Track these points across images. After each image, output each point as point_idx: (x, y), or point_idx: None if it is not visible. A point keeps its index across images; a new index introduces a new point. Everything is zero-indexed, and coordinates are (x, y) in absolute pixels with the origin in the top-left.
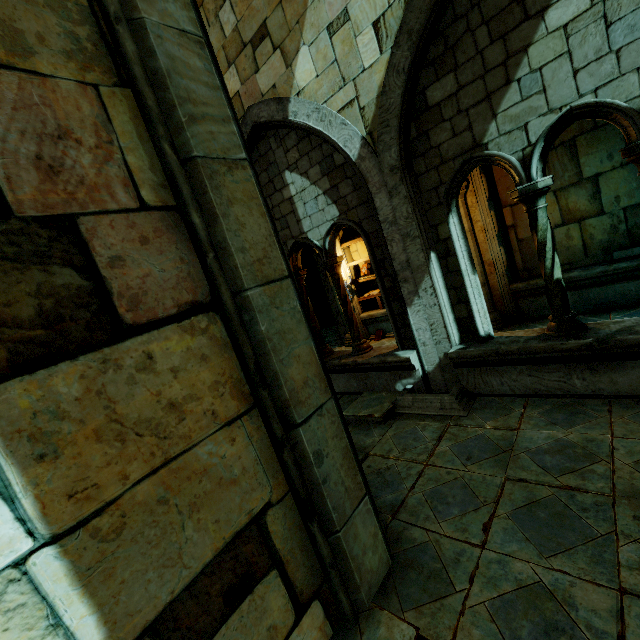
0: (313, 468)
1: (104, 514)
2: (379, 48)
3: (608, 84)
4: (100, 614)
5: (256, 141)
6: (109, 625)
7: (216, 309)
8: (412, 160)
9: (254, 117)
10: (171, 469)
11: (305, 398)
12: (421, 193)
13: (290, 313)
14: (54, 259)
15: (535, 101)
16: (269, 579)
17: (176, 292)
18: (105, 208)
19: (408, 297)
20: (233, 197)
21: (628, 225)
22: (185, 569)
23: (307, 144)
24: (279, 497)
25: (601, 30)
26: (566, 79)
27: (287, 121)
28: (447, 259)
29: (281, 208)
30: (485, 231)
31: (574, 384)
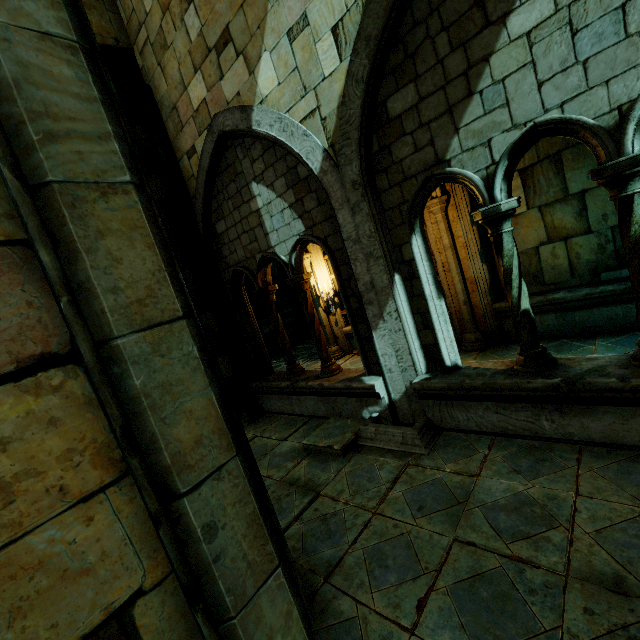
0: (201, 545)
1: None
2: (338, 55)
3: (575, 98)
4: None
5: (223, 150)
6: None
7: (79, 360)
8: (375, 175)
9: (220, 125)
10: None
11: (196, 461)
12: (384, 210)
13: (182, 360)
14: None
15: (498, 115)
16: None
17: (16, 344)
18: None
19: (373, 320)
20: (106, 228)
21: (616, 245)
22: None
23: (272, 155)
24: (156, 581)
25: (566, 38)
26: (530, 92)
27: (251, 130)
28: (412, 282)
29: (249, 220)
30: (467, 247)
31: (543, 426)
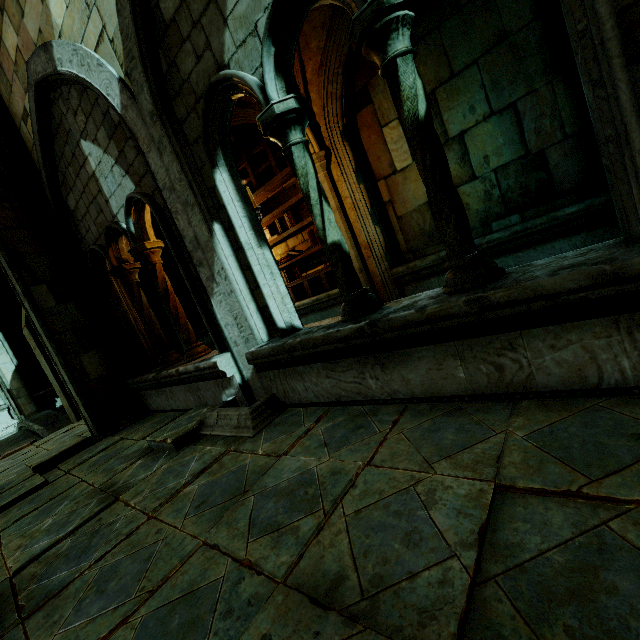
0: None
1: None
2: None
3: None
4: None
5: (49, 107)
6: None
7: None
8: (172, 102)
9: (34, 74)
10: None
11: None
12: (191, 146)
13: None
14: None
15: None
16: None
17: None
18: None
19: (208, 285)
20: None
21: (501, 189)
22: None
23: (87, 101)
24: None
25: None
26: None
27: (56, 72)
28: (233, 231)
29: (90, 188)
30: (355, 208)
31: (370, 385)
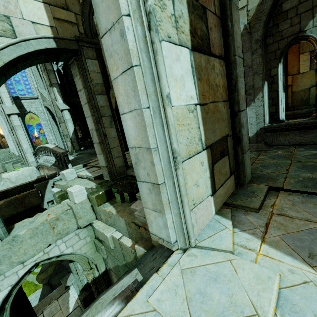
0: (241, 128)
1: (206, 106)
2: None
3: None
4: (204, 133)
5: None
6: (205, 137)
7: (224, 61)
8: (267, 37)
9: None
10: (215, 105)
11: (242, 104)
12: (267, 53)
13: (242, 72)
14: (202, 20)
15: None
16: (227, 157)
17: (219, 48)
18: (210, 9)
19: (249, 102)
20: (236, 20)
21: None
22: (215, 137)
23: None
24: (230, 135)
25: None
26: None
27: None
28: (272, 85)
29: None
30: None
31: None
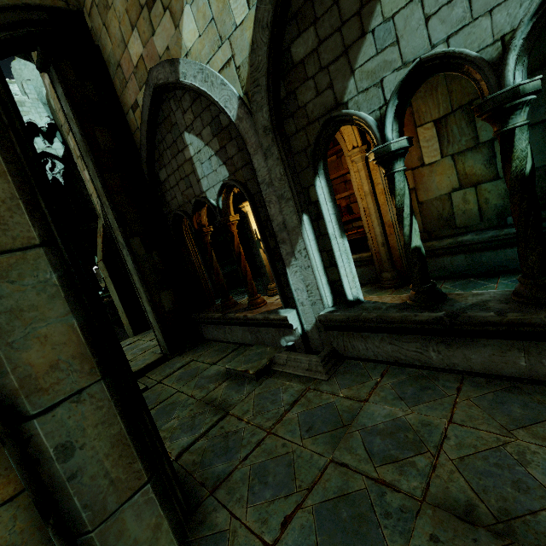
0: (54, 464)
1: None
2: (247, 3)
3: (460, 31)
4: None
5: (160, 103)
6: None
7: None
8: (283, 121)
9: (154, 79)
10: None
11: (50, 384)
12: (293, 154)
13: (37, 287)
14: None
15: (389, 54)
16: None
17: None
18: None
19: (286, 258)
20: None
21: None
22: None
23: (199, 105)
24: (7, 497)
25: None
26: (418, 27)
27: (179, 82)
28: (318, 222)
29: (184, 168)
30: (385, 193)
31: (430, 356)
